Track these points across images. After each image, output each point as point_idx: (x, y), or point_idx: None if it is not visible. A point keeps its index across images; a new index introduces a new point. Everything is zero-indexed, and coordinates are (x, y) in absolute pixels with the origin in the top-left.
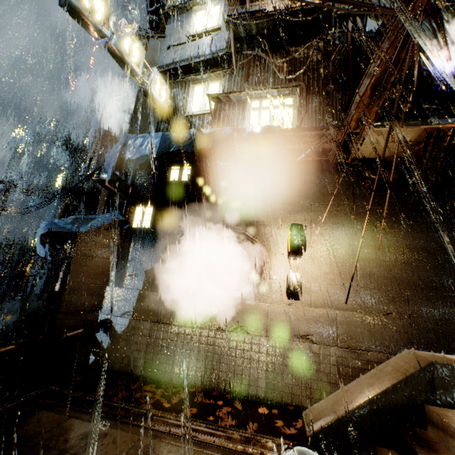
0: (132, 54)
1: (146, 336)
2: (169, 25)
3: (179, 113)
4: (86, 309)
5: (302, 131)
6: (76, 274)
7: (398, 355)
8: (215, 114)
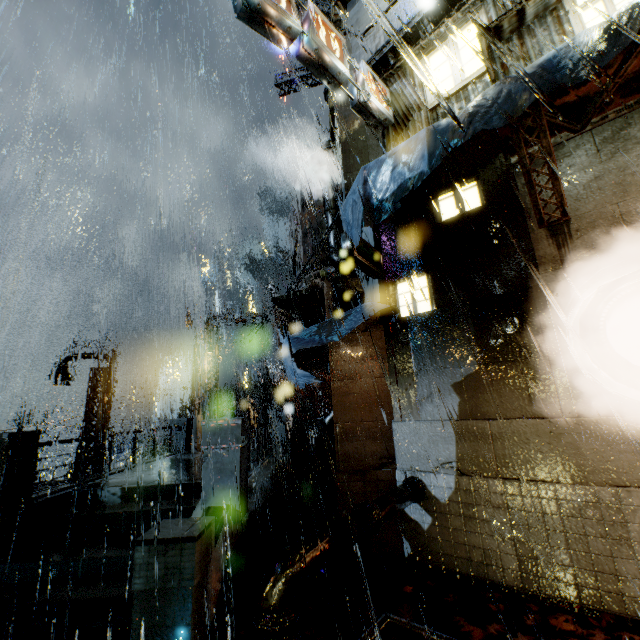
0: (332, 49)
1: (503, 508)
2: (351, 11)
3: (415, 114)
4: (372, 463)
5: None
6: (342, 408)
7: None
8: (491, 69)
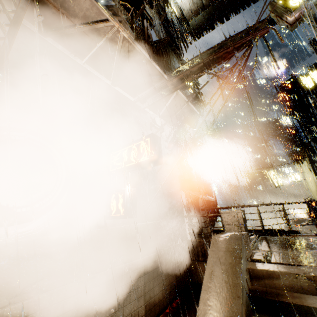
0: None
1: None
2: None
3: None
4: None
5: (149, 58)
6: None
7: (214, 242)
8: None
